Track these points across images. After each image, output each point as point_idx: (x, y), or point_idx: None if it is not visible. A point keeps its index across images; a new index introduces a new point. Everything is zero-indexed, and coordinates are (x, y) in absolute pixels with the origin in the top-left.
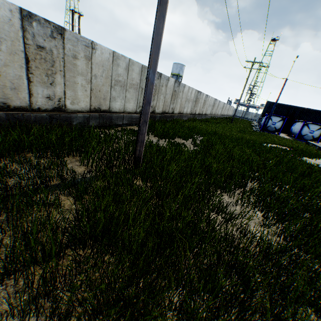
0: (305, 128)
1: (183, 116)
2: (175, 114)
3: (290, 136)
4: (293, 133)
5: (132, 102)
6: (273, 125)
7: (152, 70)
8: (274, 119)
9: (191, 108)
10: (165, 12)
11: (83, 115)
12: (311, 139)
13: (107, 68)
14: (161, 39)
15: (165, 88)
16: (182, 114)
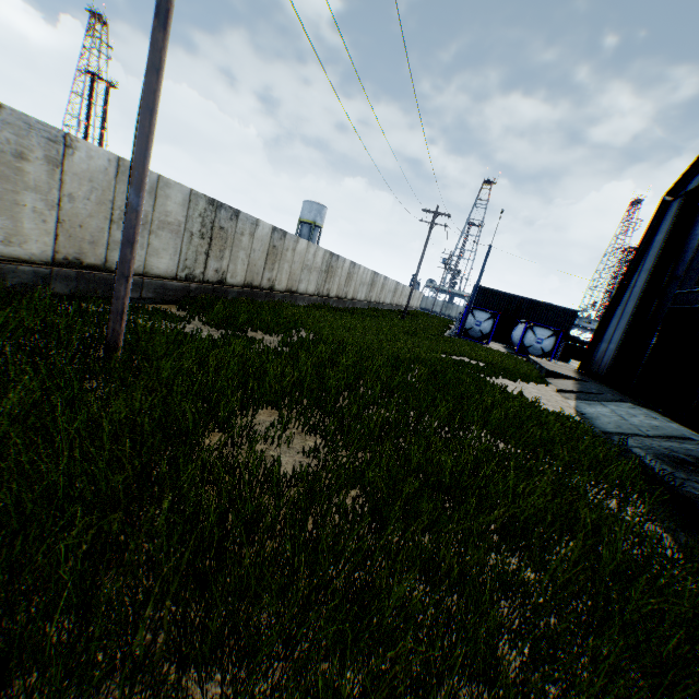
0: (530, 333)
1: (299, 298)
2: (279, 292)
3: (509, 349)
4: (514, 342)
5: (167, 257)
6: (477, 327)
7: (135, 190)
8: (478, 315)
9: (317, 284)
10: (155, 105)
11: (33, 268)
12: (541, 353)
13: (102, 185)
14: (149, 143)
15: (250, 239)
16: (295, 293)
